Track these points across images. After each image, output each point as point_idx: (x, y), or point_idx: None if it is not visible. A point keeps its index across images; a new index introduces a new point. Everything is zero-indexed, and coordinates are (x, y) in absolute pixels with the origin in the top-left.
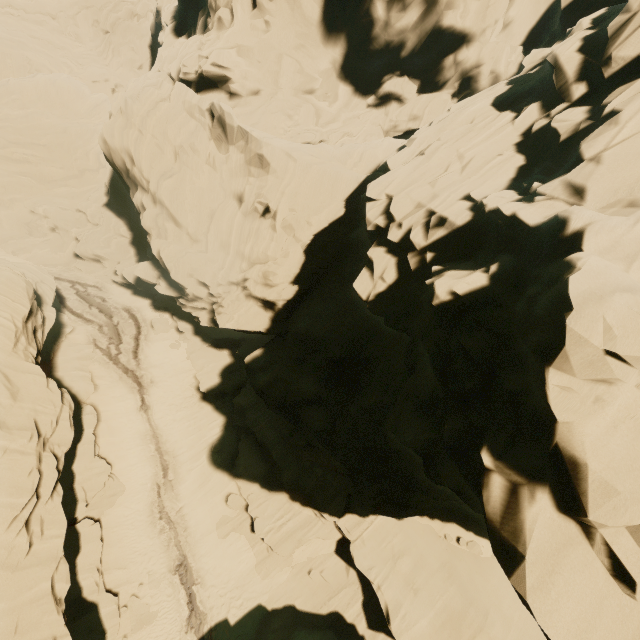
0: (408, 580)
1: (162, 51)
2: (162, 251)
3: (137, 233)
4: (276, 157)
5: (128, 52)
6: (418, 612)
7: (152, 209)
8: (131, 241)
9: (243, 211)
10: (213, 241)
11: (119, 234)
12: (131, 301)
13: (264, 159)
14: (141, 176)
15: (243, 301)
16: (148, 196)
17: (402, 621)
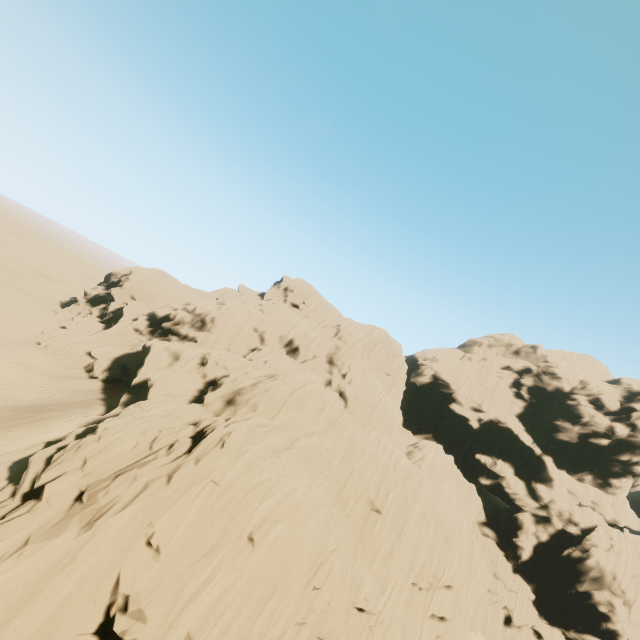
0: None
1: (560, 479)
2: None
3: (537, 595)
4: None
5: (402, 392)
6: None
7: (624, 609)
8: (532, 602)
9: None
10: (637, 622)
11: (527, 598)
12: None
13: None
14: (617, 587)
15: None
16: (622, 601)
17: None
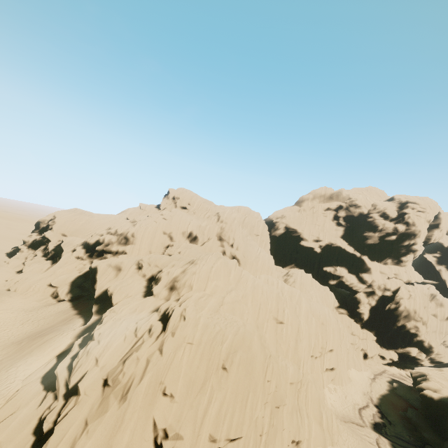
0: None
1: (374, 267)
2: (432, 341)
3: (377, 336)
4: (447, 302)
5: (269, 243)
6: None
7: (423, 327)
8: (375, 341)
9: (439, 319)
10: (431, 331)
11: (372, 340)
12: (395, 370)
13: (444, 303)
14: (418, 317)
15: (444, 349)
16: (421, 323)
17: None
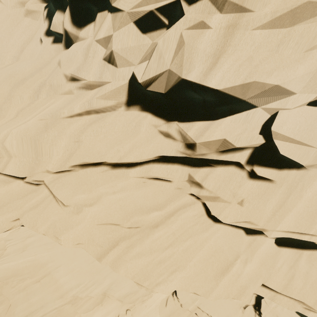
0: (25, 247)
1: None
2: None
3: None
4: None
5: None
6: (14, 259)
7: None
8: None
9: None
10: None
11: None
12: None
13: None
14: None
15: None
16: None
17: (0, 261)
